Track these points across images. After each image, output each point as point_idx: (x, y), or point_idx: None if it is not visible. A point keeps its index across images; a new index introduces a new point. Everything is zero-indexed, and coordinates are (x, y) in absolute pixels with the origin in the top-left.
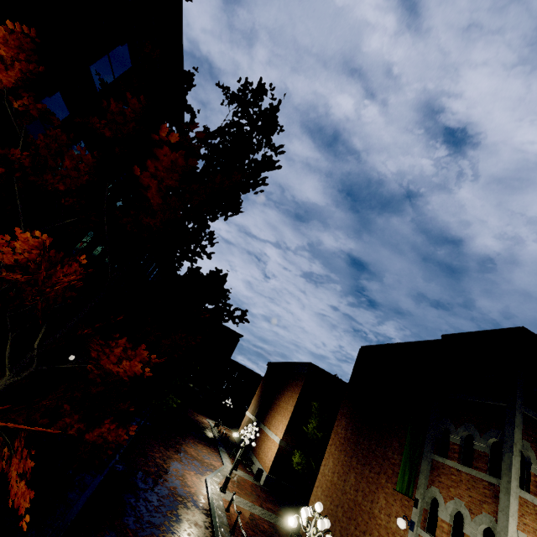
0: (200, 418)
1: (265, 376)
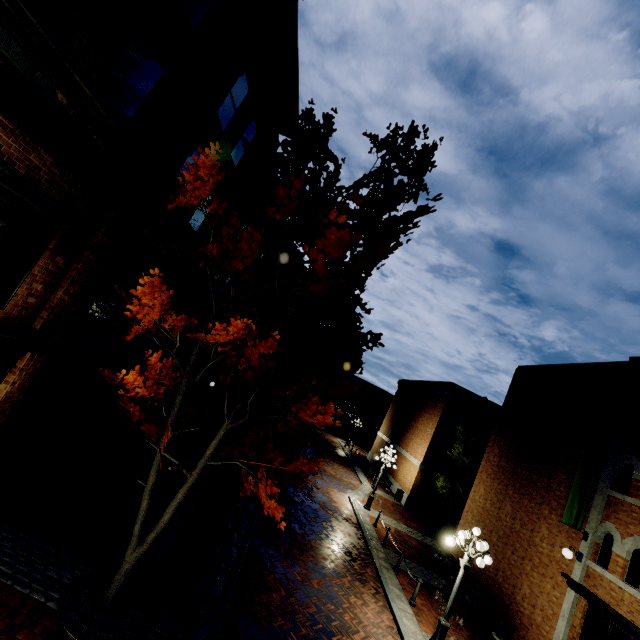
0: (329, 437)
1: (396, 395)
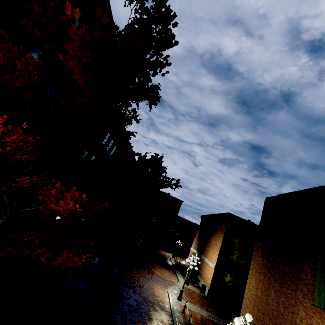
0: (162, 252)
1: (200, 224)
